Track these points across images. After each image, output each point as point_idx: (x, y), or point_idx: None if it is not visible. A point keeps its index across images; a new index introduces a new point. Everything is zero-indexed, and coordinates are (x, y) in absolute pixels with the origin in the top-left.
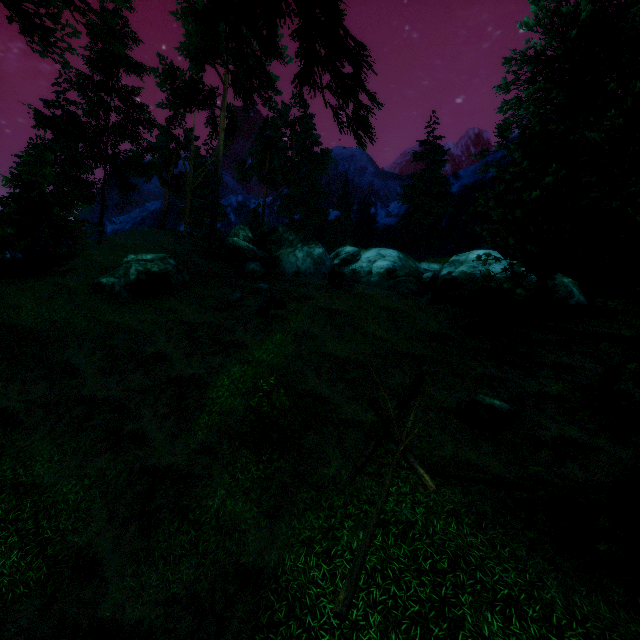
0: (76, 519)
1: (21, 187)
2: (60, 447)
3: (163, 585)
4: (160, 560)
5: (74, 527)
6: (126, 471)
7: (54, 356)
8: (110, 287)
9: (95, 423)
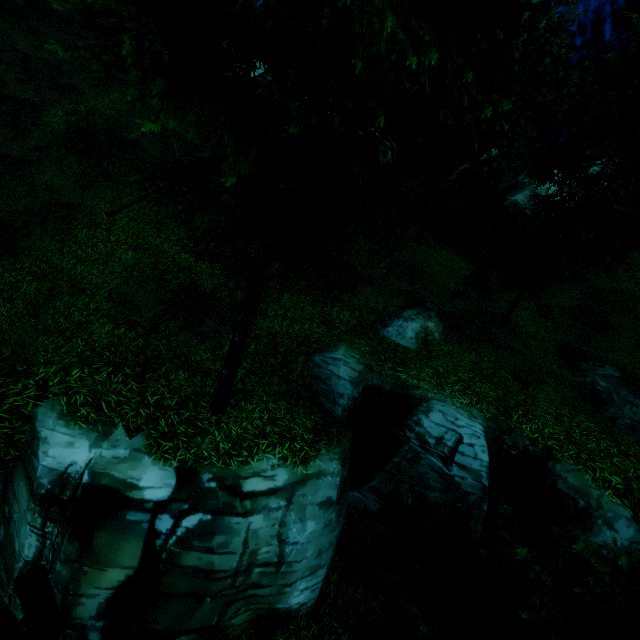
0: None
1: None
2: None
3: (7, 206)
4: (4, 195)
5: None
6: None
7: None
8: None
9: None
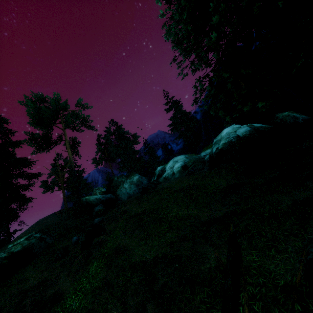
0: None
1: None
2: None
3: None
4: None
5: None
6: None
7: None
8: None
9: None
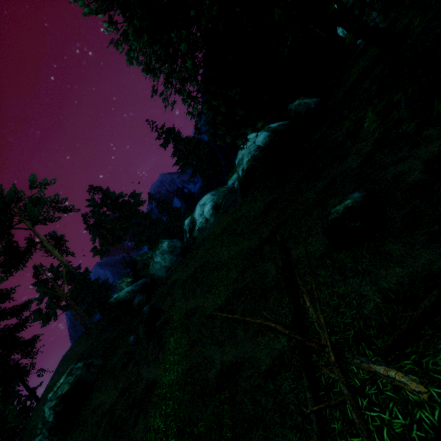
0: None
1: None
2: None
3: None
4: None
5: None
6: None
7: None
8: None
9: None
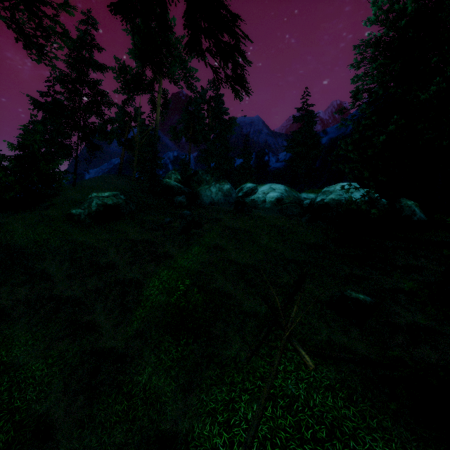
0: (39, 391)
1: (19, 149)
2: (34, 334)
3: (100, 447)
4: (99, 425)
5: (37, 398)
6: (80, 352)
7: (35, 266)
8: (78, 216)
9: (61, 315)
